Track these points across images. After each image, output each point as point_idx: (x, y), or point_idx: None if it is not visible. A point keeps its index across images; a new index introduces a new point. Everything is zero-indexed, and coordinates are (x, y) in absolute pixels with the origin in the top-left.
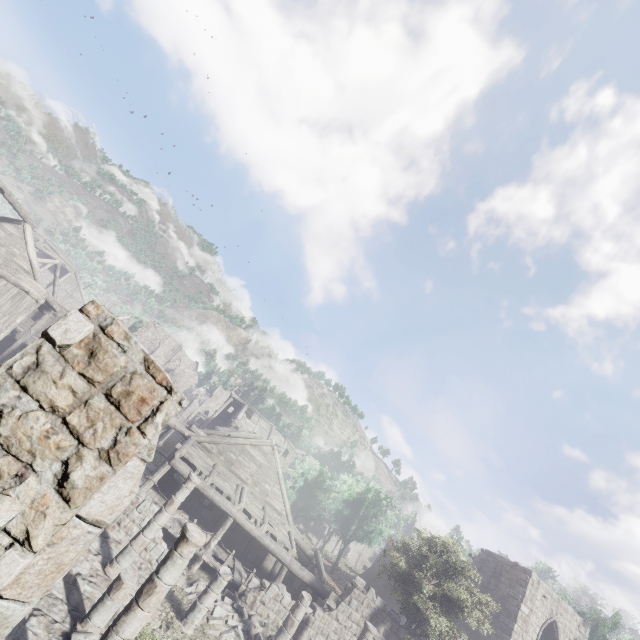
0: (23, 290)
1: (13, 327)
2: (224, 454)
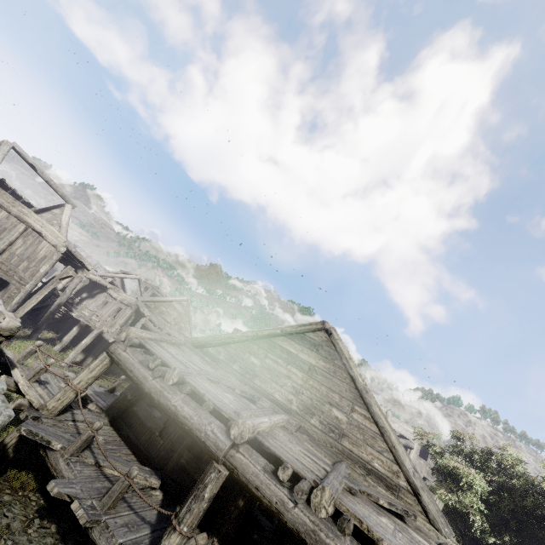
0: (34, 230)
1: (38, 278)
2: (238, 359)
